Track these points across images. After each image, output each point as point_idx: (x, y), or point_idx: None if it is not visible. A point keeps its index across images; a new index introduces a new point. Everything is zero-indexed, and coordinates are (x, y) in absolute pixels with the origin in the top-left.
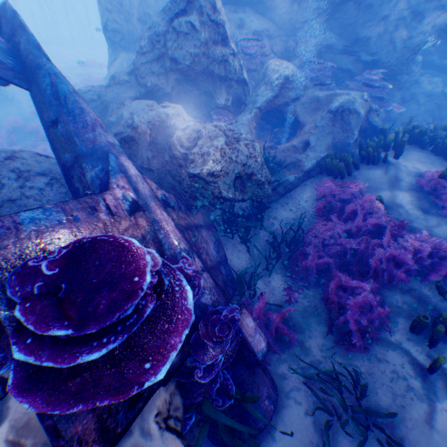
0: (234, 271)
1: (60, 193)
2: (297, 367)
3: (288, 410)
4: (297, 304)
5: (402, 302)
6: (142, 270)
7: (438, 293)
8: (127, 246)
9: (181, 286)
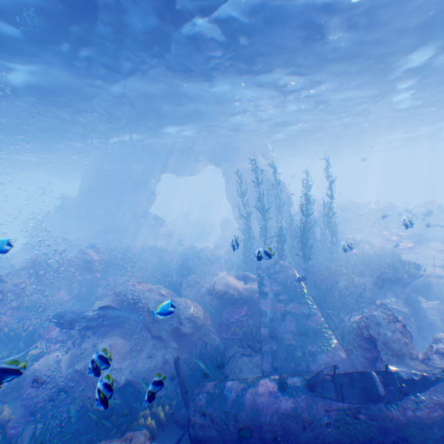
0: None
1: None
2: None
3: None
4: None
5: None
6: None
7: None
8: None
9: None
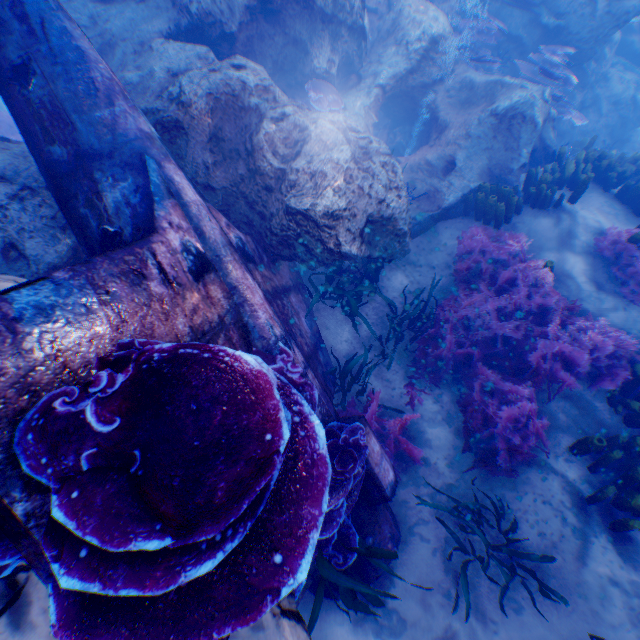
0: (334, 357)
1: (42, 218)
2: (422, 493)
3: (412, 548)
4: (422, 408)
5: (562, 412)
6: (273, 418)
7: (607, 403)
8: (239, 370)
9: (303, 415)
